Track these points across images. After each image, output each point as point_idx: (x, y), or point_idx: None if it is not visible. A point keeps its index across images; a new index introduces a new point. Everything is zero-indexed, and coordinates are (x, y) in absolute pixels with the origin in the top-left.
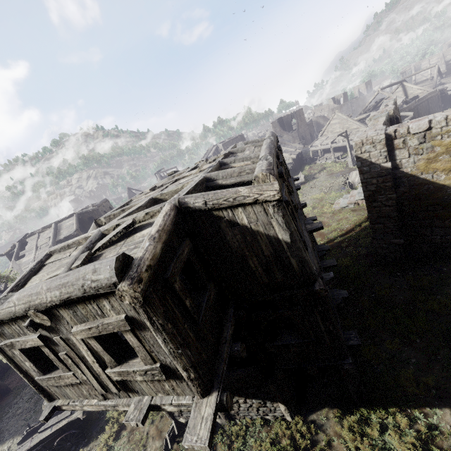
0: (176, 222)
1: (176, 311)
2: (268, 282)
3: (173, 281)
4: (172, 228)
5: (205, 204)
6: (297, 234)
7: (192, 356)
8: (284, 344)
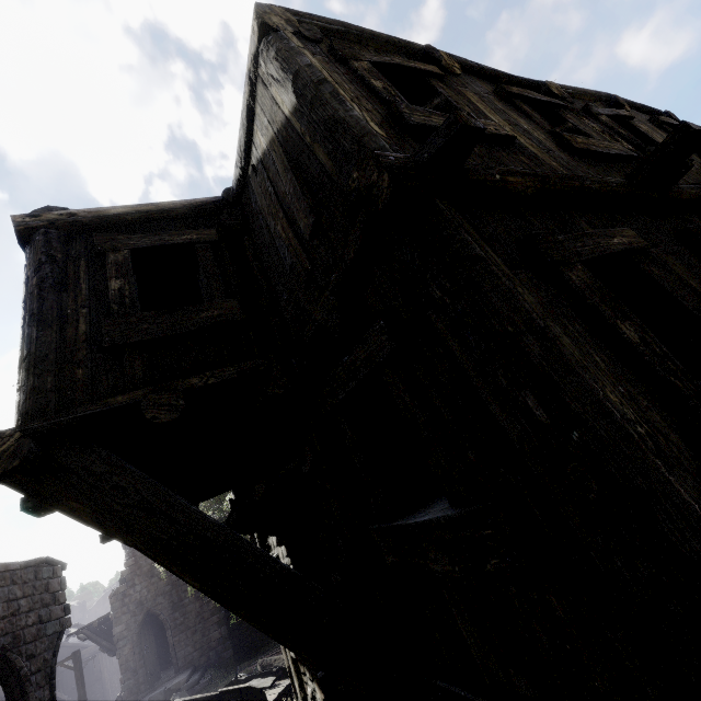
0: (204, 209)
1: (84, 284)
2: (309, 263)
3: (106, 246)
4: (181, 208)
5: (236, 164)
6: (312, 71)
7: (35, 341)
8: (402, 524)
